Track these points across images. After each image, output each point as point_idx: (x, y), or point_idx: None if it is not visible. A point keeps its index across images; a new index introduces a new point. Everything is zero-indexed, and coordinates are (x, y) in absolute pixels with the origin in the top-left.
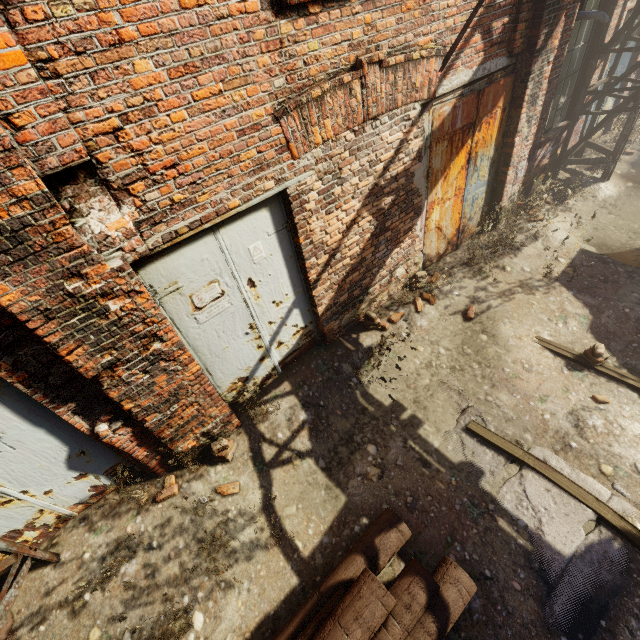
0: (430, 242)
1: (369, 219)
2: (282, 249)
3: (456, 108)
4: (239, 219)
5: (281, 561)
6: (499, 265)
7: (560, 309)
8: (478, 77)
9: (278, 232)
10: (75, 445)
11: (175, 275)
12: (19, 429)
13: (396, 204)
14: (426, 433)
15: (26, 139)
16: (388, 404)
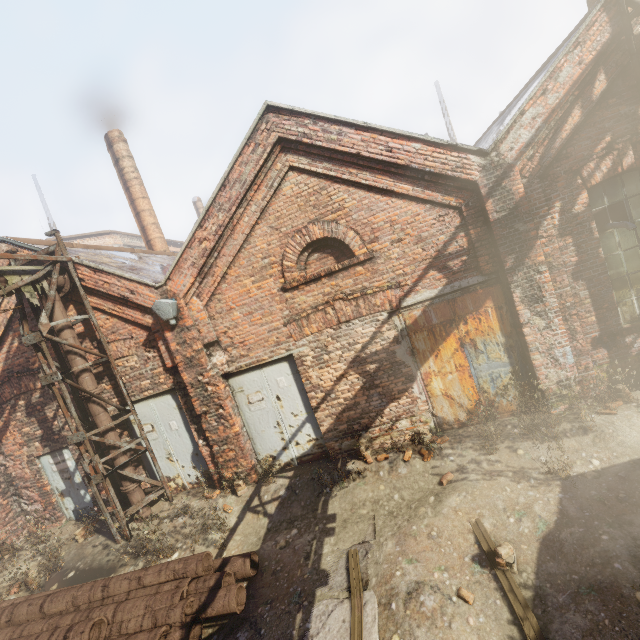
0: (441, 406)
1: (357, 376)
2: (297, 384)
3: (427, 312)
4: (272, 365)
5: (213, 556)
6: (513, 446)
7: (527, 505)
8: (447, 292)
9: (294, 374)
10: (196, 448)
11: (242, 384)
12: (183, 429)
13: (382, 370)
14: (328, 542)
15: (202, 335)
16: (329, 513)
